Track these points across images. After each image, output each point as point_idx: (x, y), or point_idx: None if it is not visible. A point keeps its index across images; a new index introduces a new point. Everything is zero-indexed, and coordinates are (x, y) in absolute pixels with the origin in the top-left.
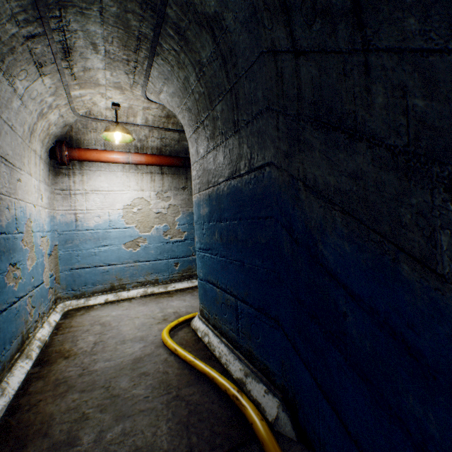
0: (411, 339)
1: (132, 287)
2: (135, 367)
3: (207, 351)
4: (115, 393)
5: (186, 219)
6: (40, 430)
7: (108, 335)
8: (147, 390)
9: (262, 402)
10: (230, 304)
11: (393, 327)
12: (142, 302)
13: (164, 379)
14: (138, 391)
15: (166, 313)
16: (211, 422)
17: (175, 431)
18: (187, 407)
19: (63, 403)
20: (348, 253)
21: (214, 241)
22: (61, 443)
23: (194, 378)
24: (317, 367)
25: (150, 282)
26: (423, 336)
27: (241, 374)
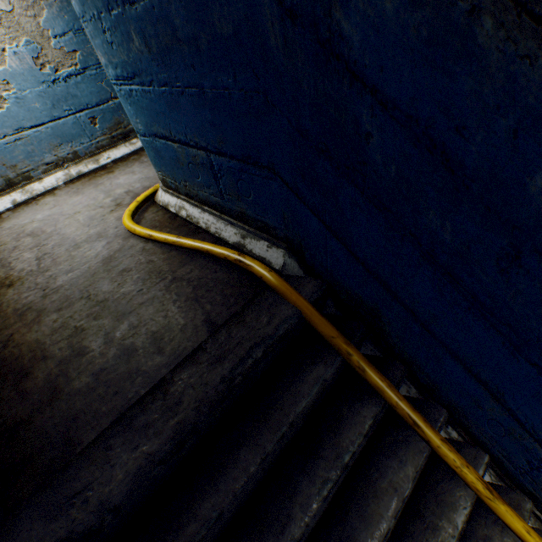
0: (455, 148)
1: (42, 174)
2: (110, 268)
3: (191, 226)
4: (101, 300)
5: (63, 20)
6: (36, 357)
7: (50, 246)
8: (138, 284)
9: (266, 257)
10: (201, 162)
11: (434, 138)
12: (72, 192)
13: (152, 269)
14: (127, 289)
15: (116, 197)
16: (220, 289)
17: (187, 308)
18: (190, 285)
19: (44, 328)
20: (389, 19)
21: (137, 57)
22: (68, 358)
23: (186, 258)
24: (326, 210)
25: (68, 160)
26: (473, 140)
27: (238, 238)
